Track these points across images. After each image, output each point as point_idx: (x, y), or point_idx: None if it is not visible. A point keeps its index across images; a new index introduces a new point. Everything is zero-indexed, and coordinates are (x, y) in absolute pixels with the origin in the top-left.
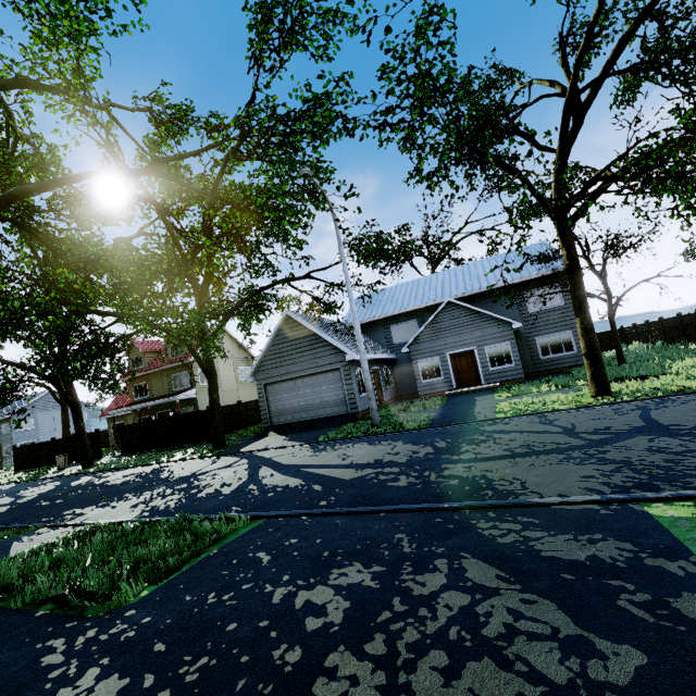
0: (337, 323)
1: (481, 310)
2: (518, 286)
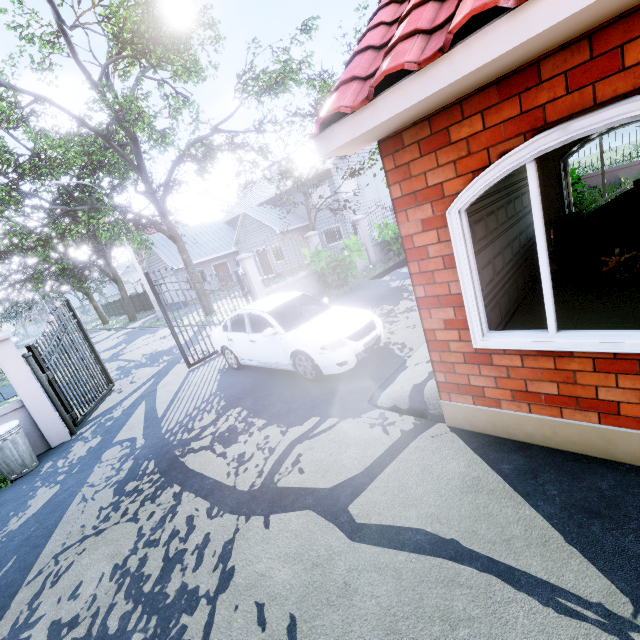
0: (205, 226)
1: (259, 219)
2: (305, 185)
